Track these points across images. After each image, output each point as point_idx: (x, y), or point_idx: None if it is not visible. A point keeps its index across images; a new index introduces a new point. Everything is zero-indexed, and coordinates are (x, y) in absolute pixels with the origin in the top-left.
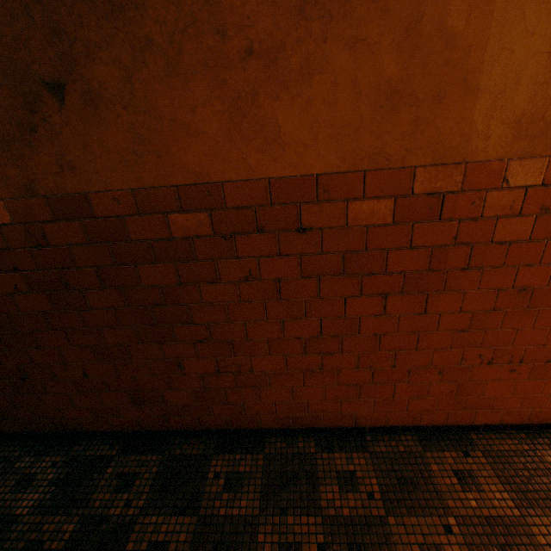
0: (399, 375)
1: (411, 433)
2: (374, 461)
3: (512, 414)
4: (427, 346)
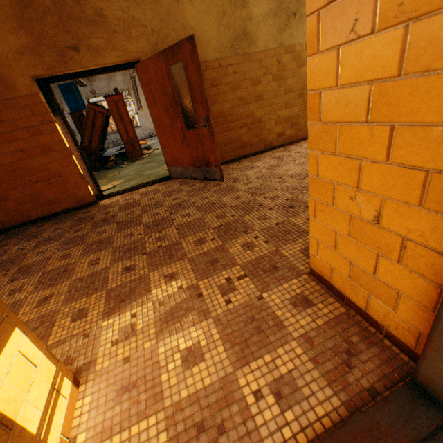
0: (4, 197)
1: (34, 224)
2: (8, 235)
3: (69, 203)
4: (5, 181)
